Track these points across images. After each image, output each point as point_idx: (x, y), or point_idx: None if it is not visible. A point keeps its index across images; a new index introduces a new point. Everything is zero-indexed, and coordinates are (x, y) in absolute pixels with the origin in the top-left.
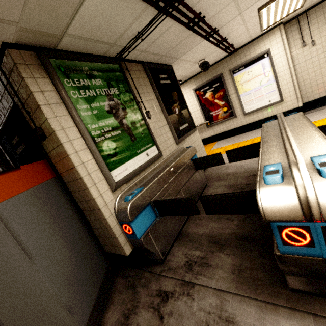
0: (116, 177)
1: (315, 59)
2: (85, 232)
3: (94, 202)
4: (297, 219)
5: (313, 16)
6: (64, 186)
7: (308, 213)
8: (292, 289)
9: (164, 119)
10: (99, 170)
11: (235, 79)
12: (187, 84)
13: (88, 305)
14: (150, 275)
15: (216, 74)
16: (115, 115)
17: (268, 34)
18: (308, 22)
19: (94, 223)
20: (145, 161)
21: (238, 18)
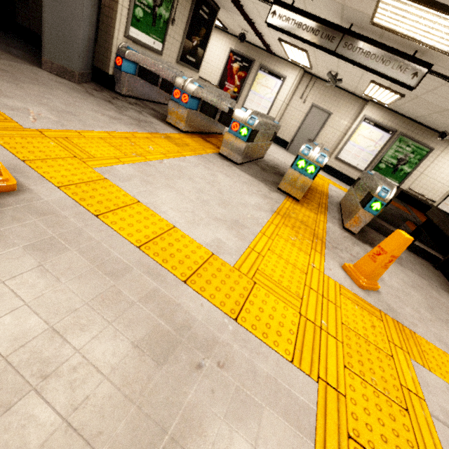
0: (131, 33)
1: (297, 113)
2: (93, 41)
3: (114, 31)
4: (180, 88)
5: (317, 85)
6: (100, 5)
7: (183, 87)
8: (166, 122)
9: (182, 38)
10: (126, 19)
11: (258, 75)
12: (231, 39)
13: (82, 69)
14: (113, 93)
15: (252, 56)
16: (154, 0)
17: (293, 67)
18: (313, 86)
19: (102, 42)
20: (150, 45)
21: (267, 30)
